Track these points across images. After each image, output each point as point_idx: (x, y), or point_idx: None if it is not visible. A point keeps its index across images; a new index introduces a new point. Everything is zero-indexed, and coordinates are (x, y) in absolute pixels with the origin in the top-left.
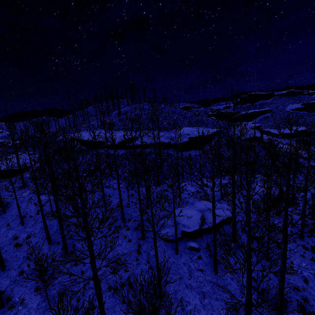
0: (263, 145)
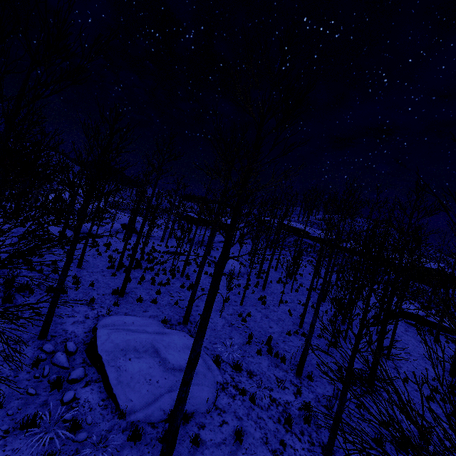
0: None
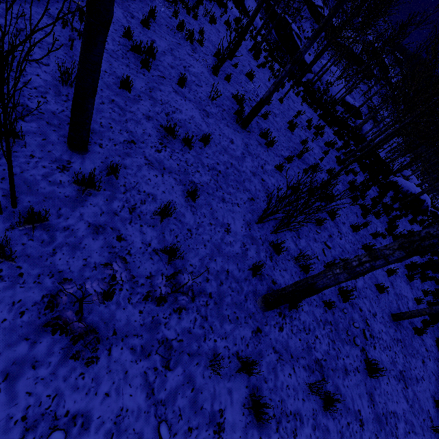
0: None
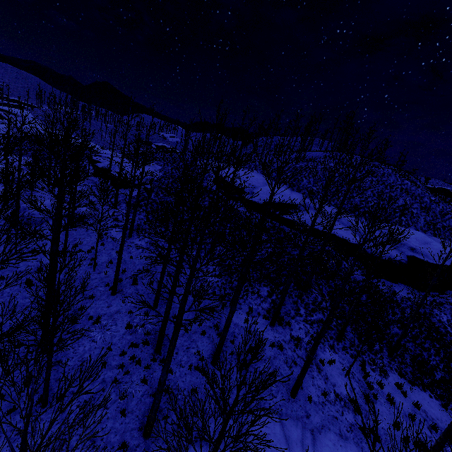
0: None
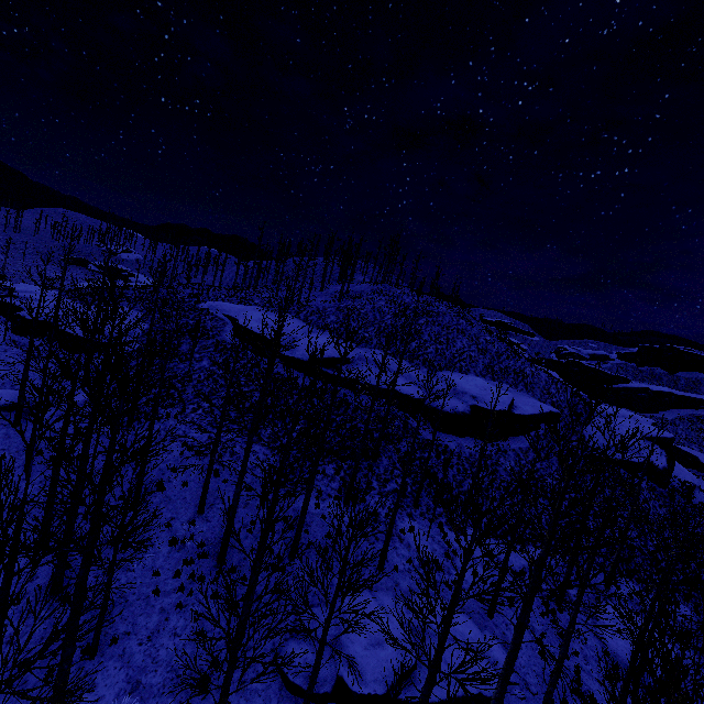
0: (665, 493)
